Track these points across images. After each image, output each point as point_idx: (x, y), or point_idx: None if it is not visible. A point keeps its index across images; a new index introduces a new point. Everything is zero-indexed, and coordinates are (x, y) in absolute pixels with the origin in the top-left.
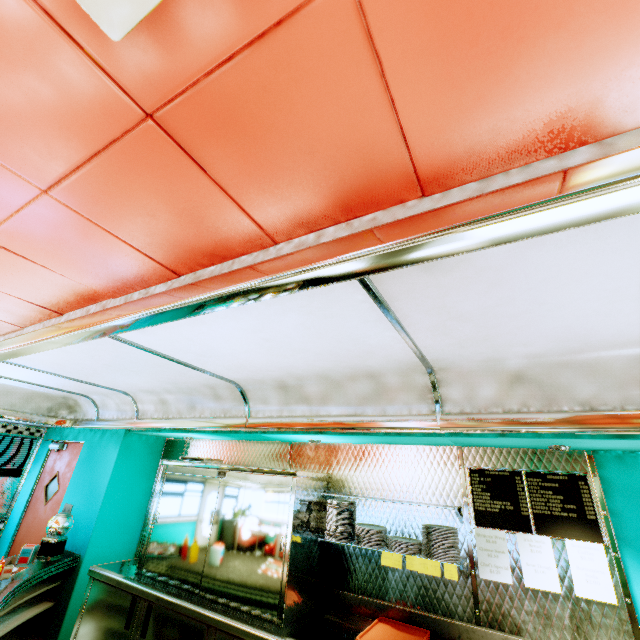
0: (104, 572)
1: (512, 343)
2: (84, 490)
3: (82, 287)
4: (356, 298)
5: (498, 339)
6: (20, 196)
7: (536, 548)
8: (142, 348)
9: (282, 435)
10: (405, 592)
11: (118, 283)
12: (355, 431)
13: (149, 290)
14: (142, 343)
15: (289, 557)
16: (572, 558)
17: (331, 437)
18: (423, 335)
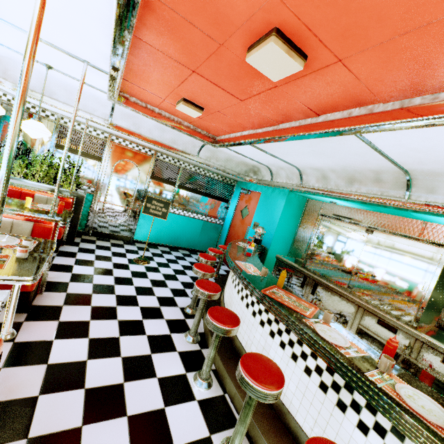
0: (285, 259)
1: None
2: (264, 217)
3: (367, 95)
4: None
5: None
6: (430, 17)
7: None
8: (367, 142)
9: (434, 217)
10: None
11: (409, 90)
12: None
13: (438, 95)
14: (370, 138)
15: (430, 295)
16: None
17: None
18: None
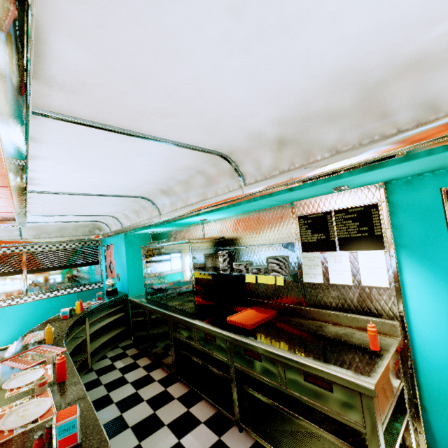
0: (132, 300)
1: (241, 117)
2: (120, 266)
3: None
4: (83, 129)
5: (225, 119)
6: None
7: (338, 260)
8: (62, 194)
9: (183, 221)
10: (267, 293)
11: None
12: (209, 210)
13: None
14: (59, 191)
15: (194, 284)
16: (361, 263)
17: (207, 216)
18: (172, 135)
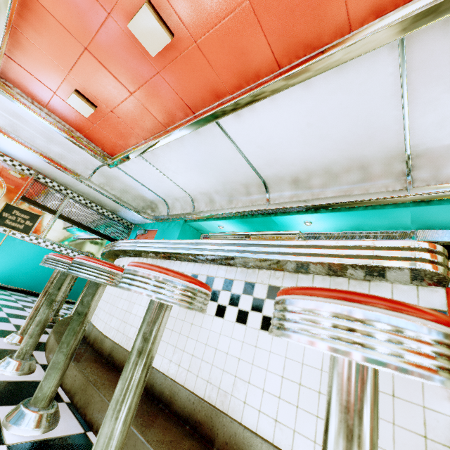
0: None
1: None
2: None
3: (220, 85)
4: (388, 71)
5: None
6: (233, 5)
7: None
8: (230, 137)
9: (287, 217)
10: None
11: (242, 79)
12: (343, 206)
13: (257, 83)
14: (231, 133)
15: None
16: None
17: (321, 218)
18: (417, 113)
